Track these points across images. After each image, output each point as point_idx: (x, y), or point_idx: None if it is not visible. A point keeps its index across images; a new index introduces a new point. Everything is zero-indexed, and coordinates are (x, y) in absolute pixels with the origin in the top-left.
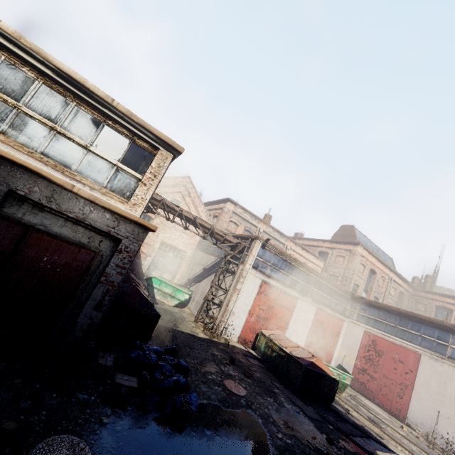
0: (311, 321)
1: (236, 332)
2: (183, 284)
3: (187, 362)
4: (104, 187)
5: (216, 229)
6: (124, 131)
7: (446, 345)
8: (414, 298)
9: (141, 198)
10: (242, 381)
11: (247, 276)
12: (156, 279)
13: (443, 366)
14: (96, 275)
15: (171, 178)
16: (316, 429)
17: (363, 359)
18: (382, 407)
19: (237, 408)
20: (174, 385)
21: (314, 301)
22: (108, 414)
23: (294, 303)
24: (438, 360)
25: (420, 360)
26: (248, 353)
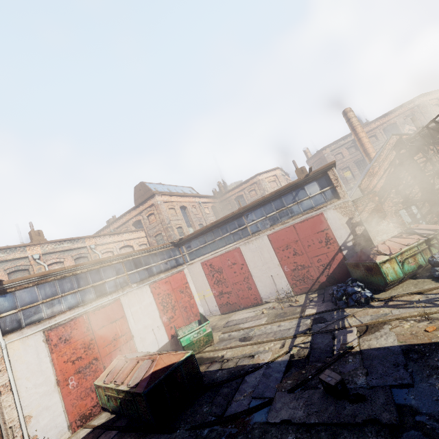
0: (154, 302)
1: (58, 428)
2: None
3: None
4: None
5: None
6: None
7: (246, 227)
8: (222, 204)
9: None
10: None
11: (4, 354)
12: None
13: (254, 243)
14: None
15: None
16: None
17: (215, 285)
18: (247, 307)
19: None
20: None
21: (141, 282)
22: None
23: (118, 307)
24: (249, 242)
25: (242, 252)
26: (90, 437)
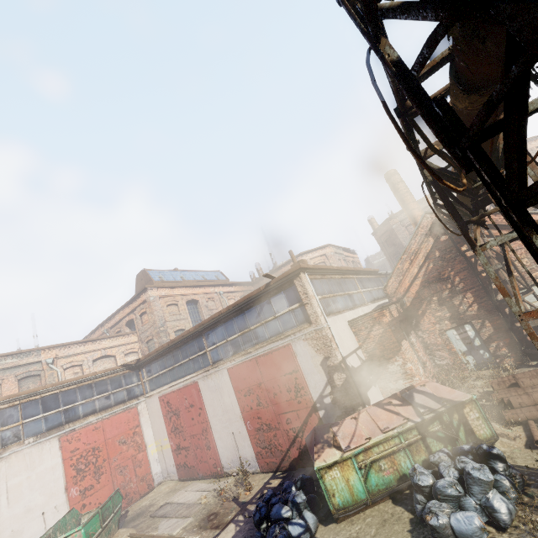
0: (60, 464)
1: None
2: None
3: None
4: None
5: None
6: None
7: (206, 352)
8: None
9: None
10: None
11: None
12: None
13: (213, 378)
14: None
15: None
16: None
17: (172, 434)
18: (206, 477)
19: None
20: None
21: (45, 433)
22: None
23: None
24: (208, 376)
25: (200, 389)
26: None
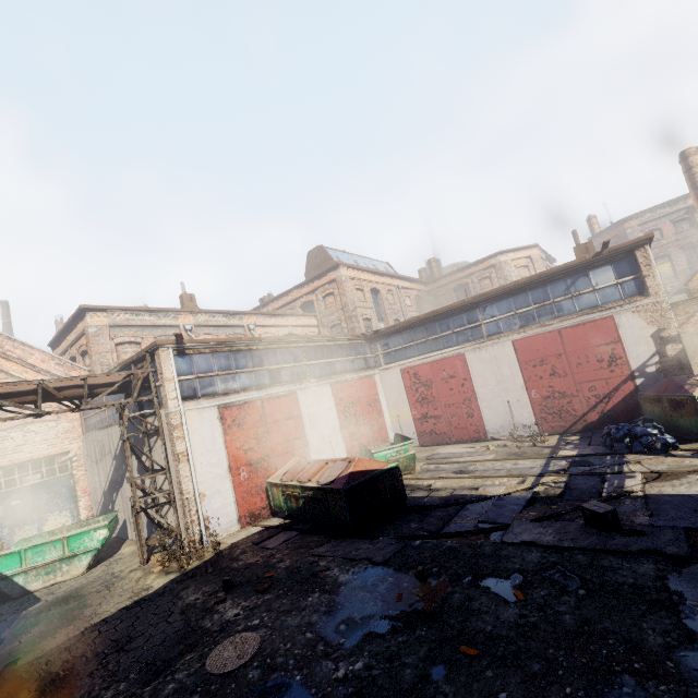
0: (334, 408)
1: (229, 517)
2: (100, 508)
3: None
4: None
5: (55, 382)
6: None
7: (480, 325)
8: (431, 295)
9: None
10: (252, 615)
11: (183, 421)
12: (4, 559)
13: (488, 350)
14: None
15: None
16: (398, 572)
17: (417, 404)
18: (462, 442)
19: None
20: None
21: (321, 378)
22: None
23: (294, 402)
24: (481, 348)
25: (467, 361)
26: (265, 533)
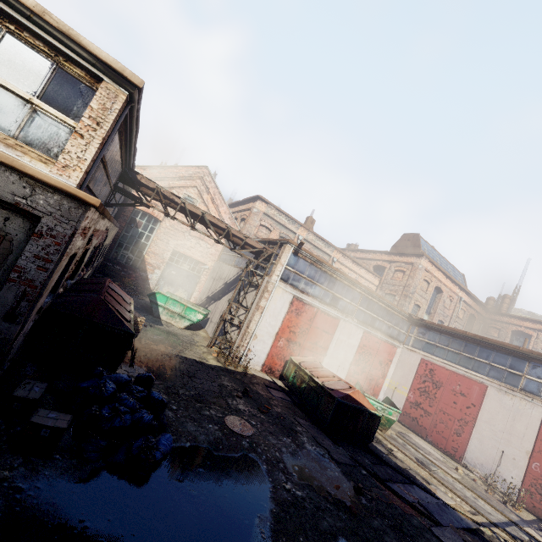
0: (356, 347)
1: (259, 359)
2: (201, 302)
3: (179, 394)
4: (12, 136)
5: (234, 231)
6: (39, 44)
7: (520, 375)
8: (486, 323)
9: (77, 158)
10: (252, 417)
11: (273, 290)
12: (161, 295)
13: (514, 400)
14: (4, 270)
15: (183, 168)
16: (343, 475)
17: (417, 391)
18: (435, 446)
19: (235, 452)
20: (134, 425)
21: (361, 322)
22: (14, 465)
23: (335, 325)
24: (508, 393)
25: (486, 393)
26: (272, 384)
